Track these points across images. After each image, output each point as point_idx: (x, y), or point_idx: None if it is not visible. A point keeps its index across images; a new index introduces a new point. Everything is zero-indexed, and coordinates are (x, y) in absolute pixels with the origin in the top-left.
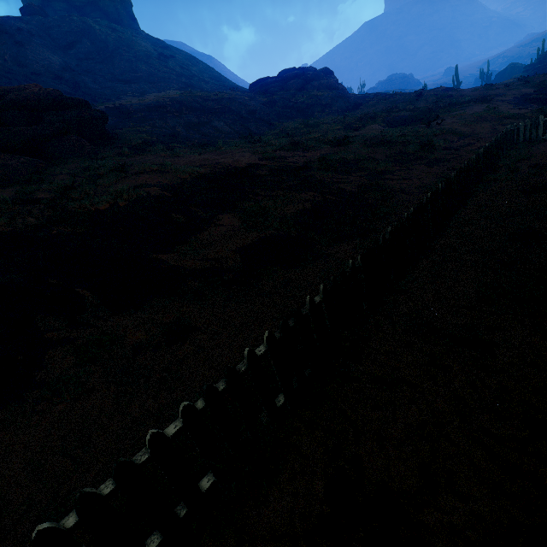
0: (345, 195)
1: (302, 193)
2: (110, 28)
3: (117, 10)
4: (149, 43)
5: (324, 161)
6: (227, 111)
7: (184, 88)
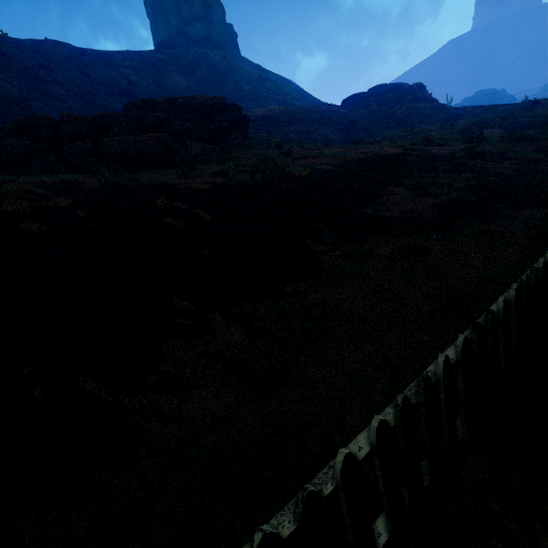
0: (504, 177)
1: (460, 174)
2: (222, 56)
3: (225, 42)
4: (251, 67)
5: (472, 151)
6: (330, 121)
7: (281, 104)
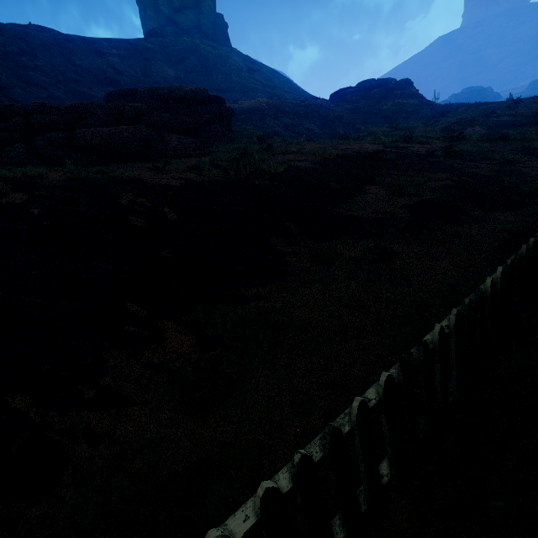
0: (480, 178)
1: (437, 174)
2: (211, 47)
3: (215, 32)
4: (241, 58)
5: (450, 150)
6: (317, 115)
7: (270, 97)
